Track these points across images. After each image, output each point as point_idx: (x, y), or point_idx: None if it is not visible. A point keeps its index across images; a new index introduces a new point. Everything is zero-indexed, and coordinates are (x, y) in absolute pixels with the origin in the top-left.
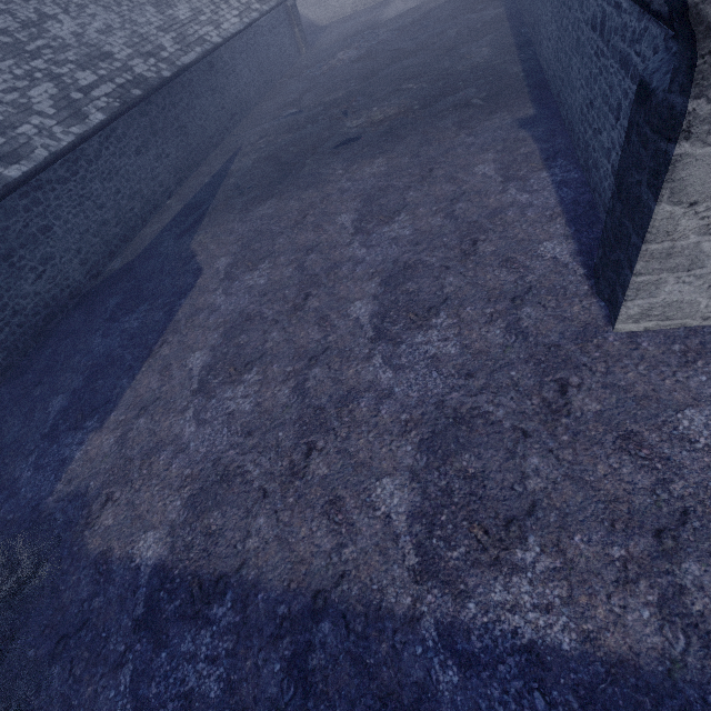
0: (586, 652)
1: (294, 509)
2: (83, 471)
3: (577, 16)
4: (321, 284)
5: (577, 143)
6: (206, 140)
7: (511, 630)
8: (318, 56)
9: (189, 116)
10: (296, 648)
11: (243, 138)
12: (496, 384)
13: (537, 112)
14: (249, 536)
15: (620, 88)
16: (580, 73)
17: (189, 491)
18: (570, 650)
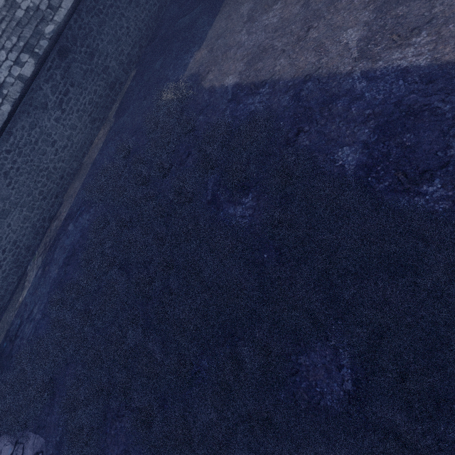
0: (431, 64)
1: (298, 53)
2: (195, 65)
3: None
4: None
5: None
6: None
7: (397, 66)
8: None
9: None
10: (295, 92)
11: None
12: None
13: None
14: (276, 66)
15: None
16: None
17: (246, 59)
18: (424, 65)
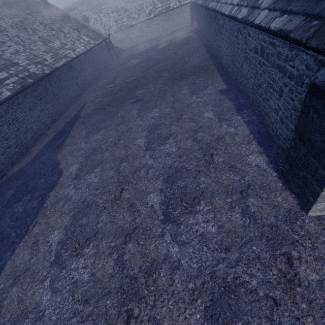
0: None
1: None
2: None
3: (243, 47)
4: (130, 182)
5: (251, 102)
6: (68, 100)
7: None
8: (122, 61)
9: (59, 90)
10: None
11: (87, 98)
12: (245, 257)
13: (227, 87)
14: None
15: (280, 81)
16: (249, 71)
17: None
18: None
